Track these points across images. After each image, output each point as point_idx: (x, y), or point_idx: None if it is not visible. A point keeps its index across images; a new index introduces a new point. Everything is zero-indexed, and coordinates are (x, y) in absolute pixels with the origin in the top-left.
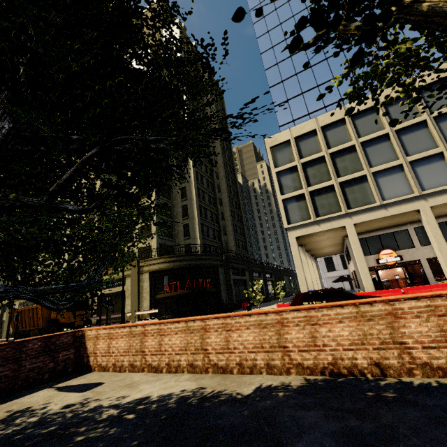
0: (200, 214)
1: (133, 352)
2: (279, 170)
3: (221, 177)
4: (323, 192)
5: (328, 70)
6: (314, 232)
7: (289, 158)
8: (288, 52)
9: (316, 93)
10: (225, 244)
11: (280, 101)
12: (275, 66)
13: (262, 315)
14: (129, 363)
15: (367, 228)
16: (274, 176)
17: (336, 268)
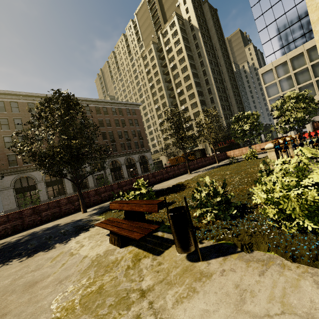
0: (222, 109)
1: (240, 153)
2: (267, 86)
3: (226, 81)
4: None
5: (296, 14)
6: None
7: (272, 78)
8: (270, 4)
9: (288, 32)
10: None
11: (265, 41)
12: (261, 16)
13: (266, 143)
14: (240, 155)
15: None
16: (264, 89)
17: None
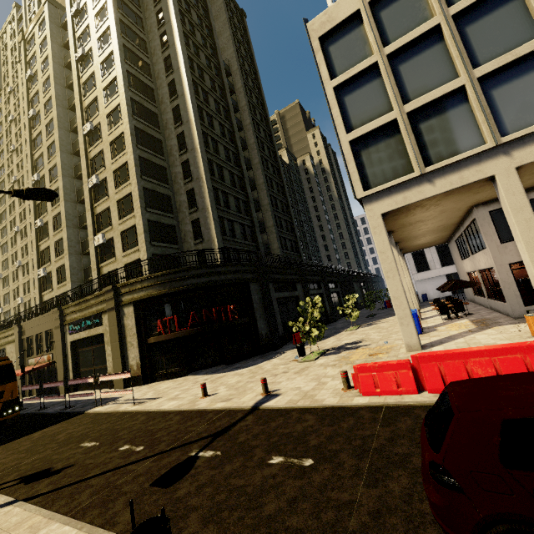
0: (217, 201)
1: None
2: (341, 82)
3: (250, 146)
4: (438, 110)
5: None
6: (422, 198)
7: (360, 53)
8: None
9: None
10: (266, 246)
11: None
12: None
13: None
14: None
15: (530, 180)
16: (331, 96)
17: (430, 266)
